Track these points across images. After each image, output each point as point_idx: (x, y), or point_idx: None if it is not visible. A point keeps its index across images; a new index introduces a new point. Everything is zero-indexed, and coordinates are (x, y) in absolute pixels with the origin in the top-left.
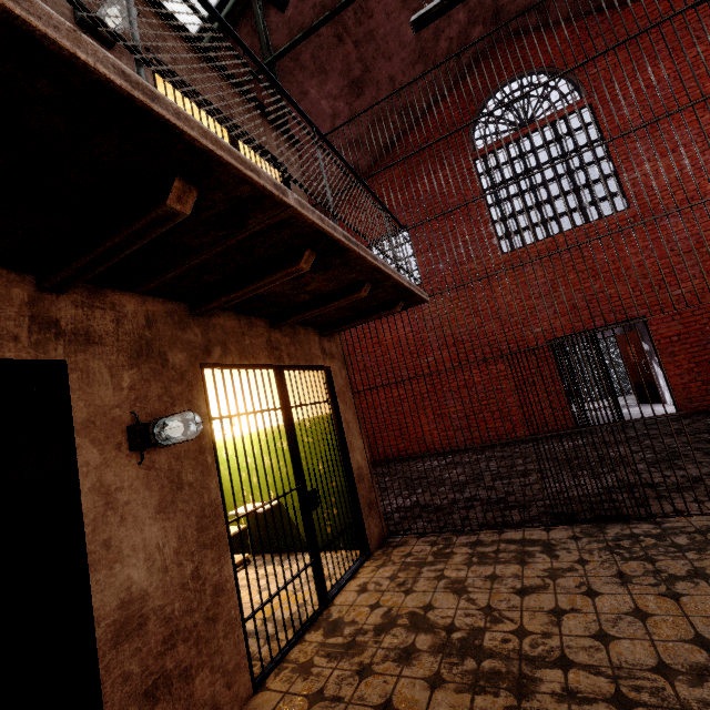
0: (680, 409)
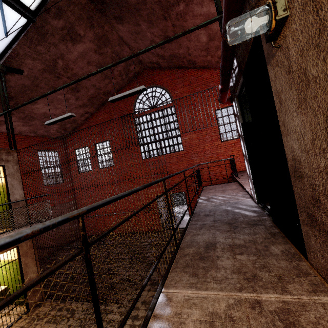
0: None
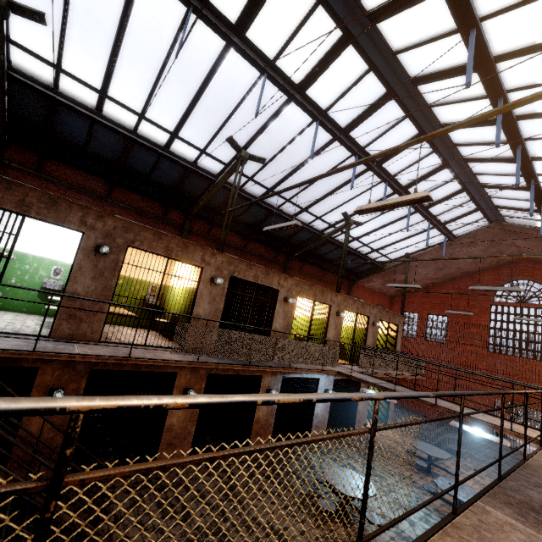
0: None
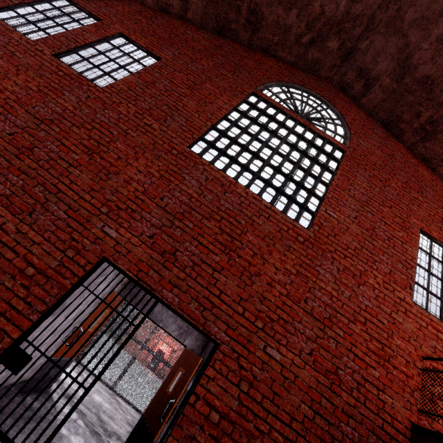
0: None
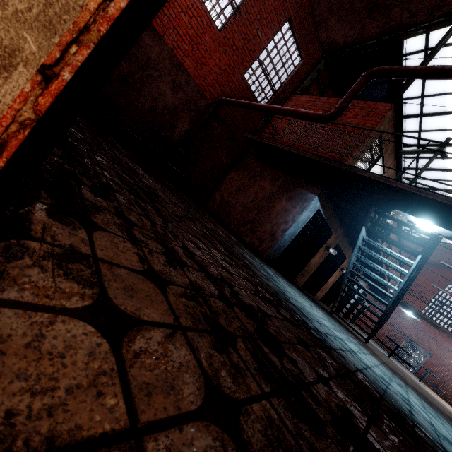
0: (416, 374)
